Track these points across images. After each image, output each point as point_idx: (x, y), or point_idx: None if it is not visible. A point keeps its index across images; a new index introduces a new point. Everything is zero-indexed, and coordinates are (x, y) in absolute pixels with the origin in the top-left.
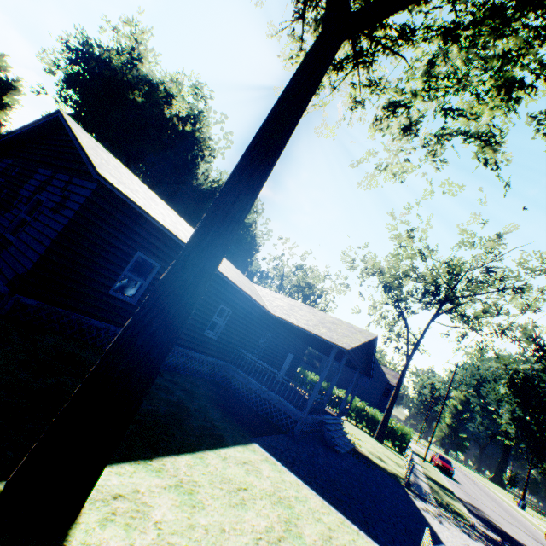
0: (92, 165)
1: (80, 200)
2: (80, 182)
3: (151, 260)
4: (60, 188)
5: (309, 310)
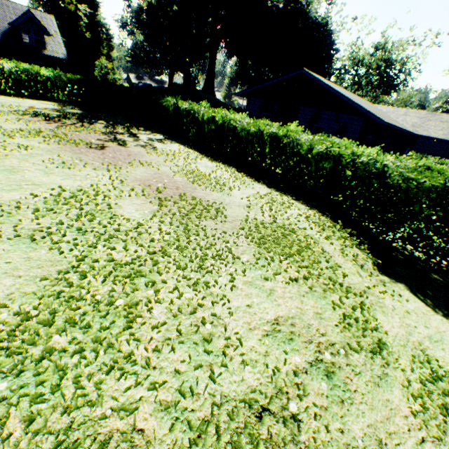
0: (375, 116)
1: (357, 128)
2: (348, 117)
3: (370, 137)
4: (332, 121)
5: (433, 117)
